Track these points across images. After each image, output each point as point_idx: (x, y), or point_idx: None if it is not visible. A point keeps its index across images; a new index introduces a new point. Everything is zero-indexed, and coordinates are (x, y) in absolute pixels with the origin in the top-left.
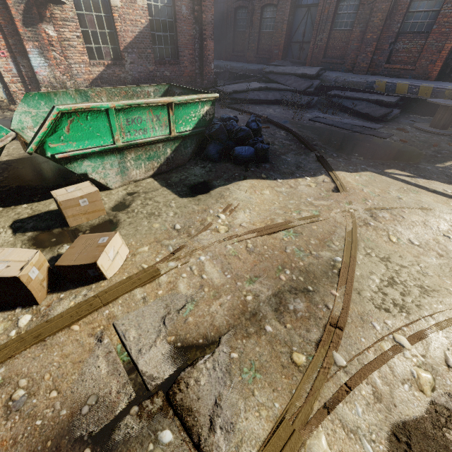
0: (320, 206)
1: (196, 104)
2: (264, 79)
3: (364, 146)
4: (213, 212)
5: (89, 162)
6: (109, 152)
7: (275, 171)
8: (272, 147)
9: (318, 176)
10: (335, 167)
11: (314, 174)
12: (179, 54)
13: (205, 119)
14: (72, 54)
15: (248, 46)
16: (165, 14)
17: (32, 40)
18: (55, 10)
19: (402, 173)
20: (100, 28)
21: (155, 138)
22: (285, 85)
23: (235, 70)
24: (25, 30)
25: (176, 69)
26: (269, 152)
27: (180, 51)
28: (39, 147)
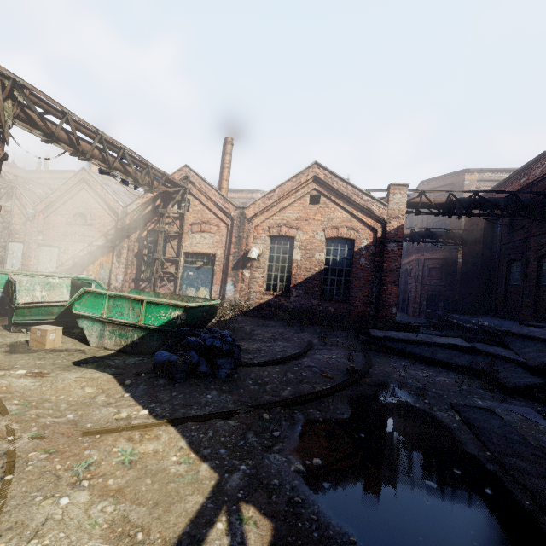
0: (34, 415)
1: (168, 307)
2: (497, 340)
3: (402, 476)
4: (32, 369)
5: (87, 322)
6: (98, 320)
7: (153, 388)
8: (245, 385)
9: (156, 419)
10: (195, 426)
11: (166, 416)
12: (350, 294)
13: (177, 321)
14: (254, 286)
15: (522, 301)
16: (343, 264)
17: (233, 277)
18: (255, 263)
19: (254, 541)
20: (281, 272)
21: (126, 321)
22: (515, 353)
23: (487, 328)
24: (232, 272)
25: (343, 307)
26: (178, 368)
27: (352, 292)
28: (72, 305)
